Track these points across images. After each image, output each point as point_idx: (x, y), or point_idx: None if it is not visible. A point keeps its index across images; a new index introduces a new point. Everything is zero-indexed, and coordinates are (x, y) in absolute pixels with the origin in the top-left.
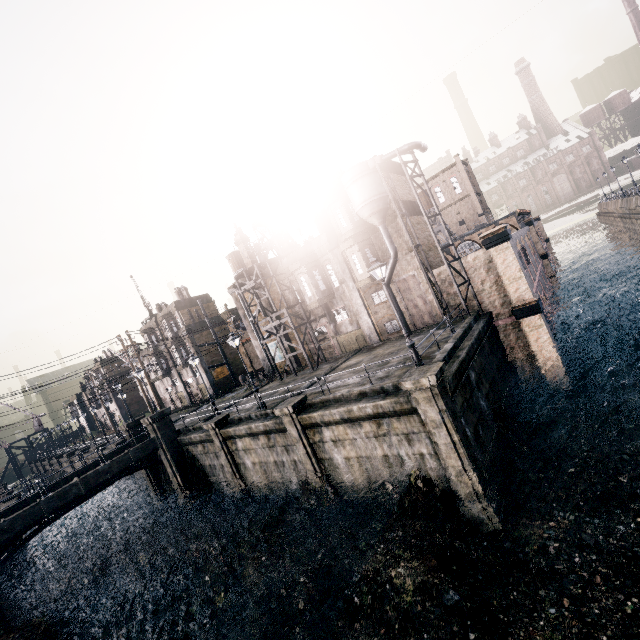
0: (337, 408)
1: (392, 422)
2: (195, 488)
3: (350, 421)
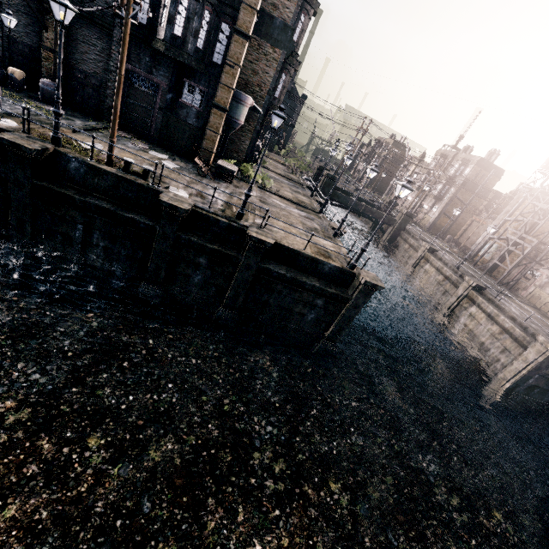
0: (494, 308)
1: (508, 339)
2: (383, 256)
3: (490, 318)
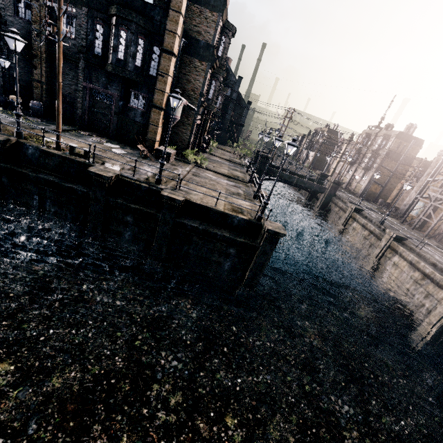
0: (414, 256)
1: (430, 284)
2: (318, 219)
3: (412, 265)
